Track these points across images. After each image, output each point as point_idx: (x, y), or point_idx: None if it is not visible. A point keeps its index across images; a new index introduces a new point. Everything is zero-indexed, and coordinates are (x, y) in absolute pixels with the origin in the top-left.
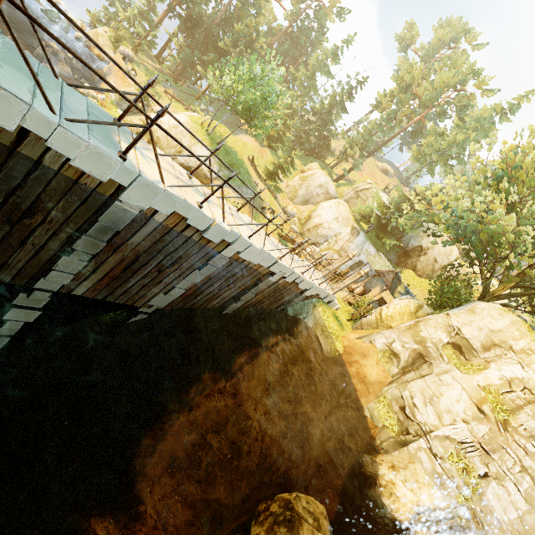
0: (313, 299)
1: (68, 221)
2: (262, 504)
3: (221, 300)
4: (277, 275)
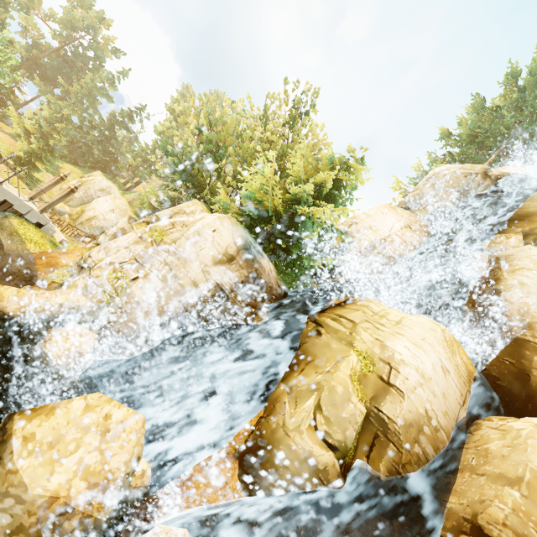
0: (6, 213)
1: None
2: None
3: None
4: None
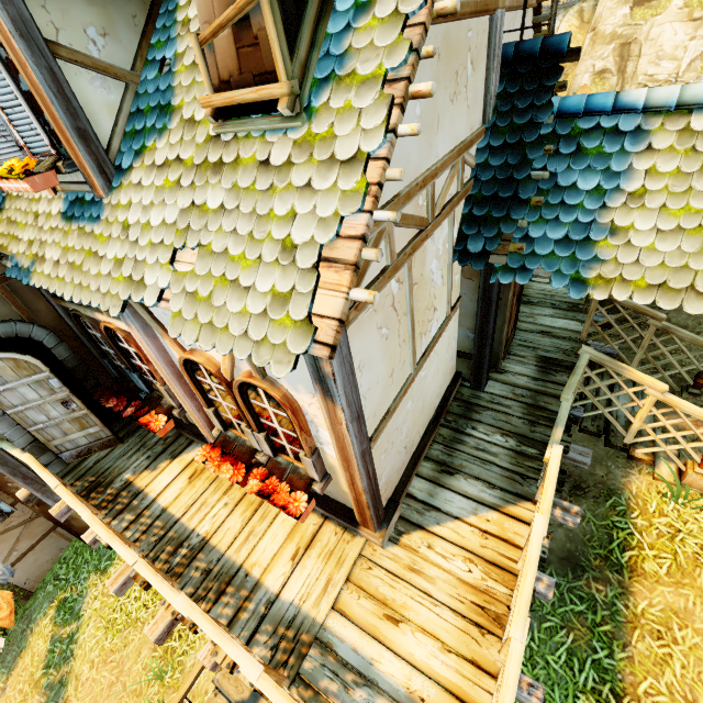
0: None
1: None
2: None
3: None
4: None
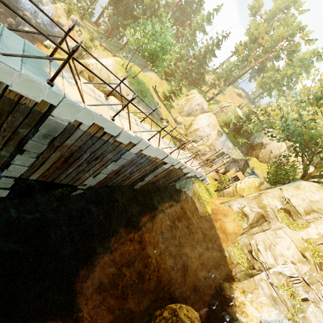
0: (192, 178)
1: (17, 131)
2: (158, 311)
3: (132, 180)
4: (168, 164)
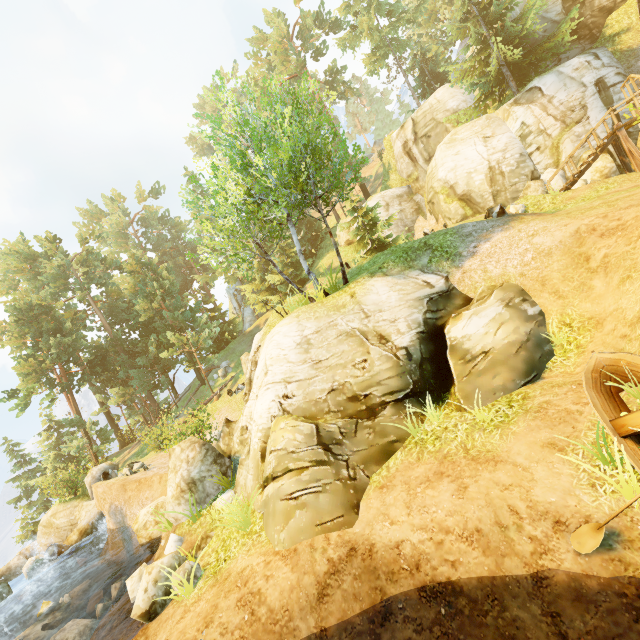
0: None
1: None
2: None
3: None
4: None
